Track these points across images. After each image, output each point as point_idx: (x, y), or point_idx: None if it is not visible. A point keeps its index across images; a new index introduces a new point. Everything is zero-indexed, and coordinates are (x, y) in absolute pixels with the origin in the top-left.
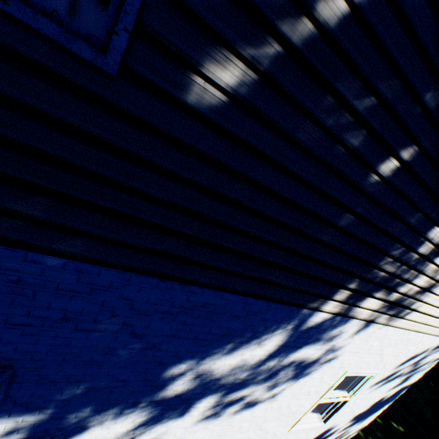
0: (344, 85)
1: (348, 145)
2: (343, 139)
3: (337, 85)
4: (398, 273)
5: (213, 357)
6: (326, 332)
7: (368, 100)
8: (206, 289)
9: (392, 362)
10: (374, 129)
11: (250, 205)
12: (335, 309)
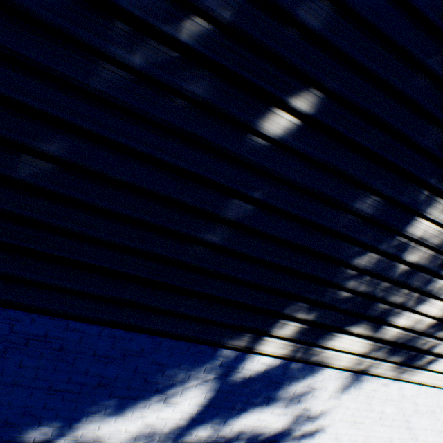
0: (137, 3)
1: (188, 94)
2: (174, 85)
3: (125, 4)
4: (381, 294)
5: (94, 418)
6: (282, 387)
7: (190, 23)
8: (36, 314)
9: (438, 442)
10: (224, 66)
11: (55, 189)
12: (282, 350)
